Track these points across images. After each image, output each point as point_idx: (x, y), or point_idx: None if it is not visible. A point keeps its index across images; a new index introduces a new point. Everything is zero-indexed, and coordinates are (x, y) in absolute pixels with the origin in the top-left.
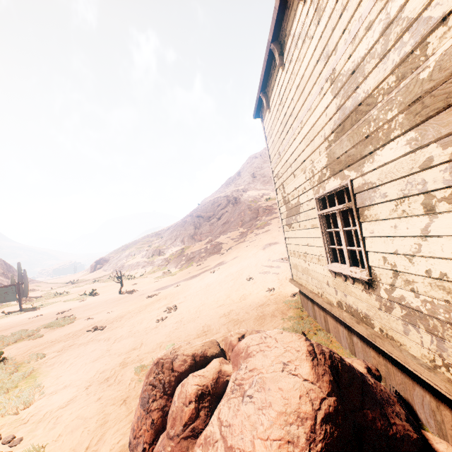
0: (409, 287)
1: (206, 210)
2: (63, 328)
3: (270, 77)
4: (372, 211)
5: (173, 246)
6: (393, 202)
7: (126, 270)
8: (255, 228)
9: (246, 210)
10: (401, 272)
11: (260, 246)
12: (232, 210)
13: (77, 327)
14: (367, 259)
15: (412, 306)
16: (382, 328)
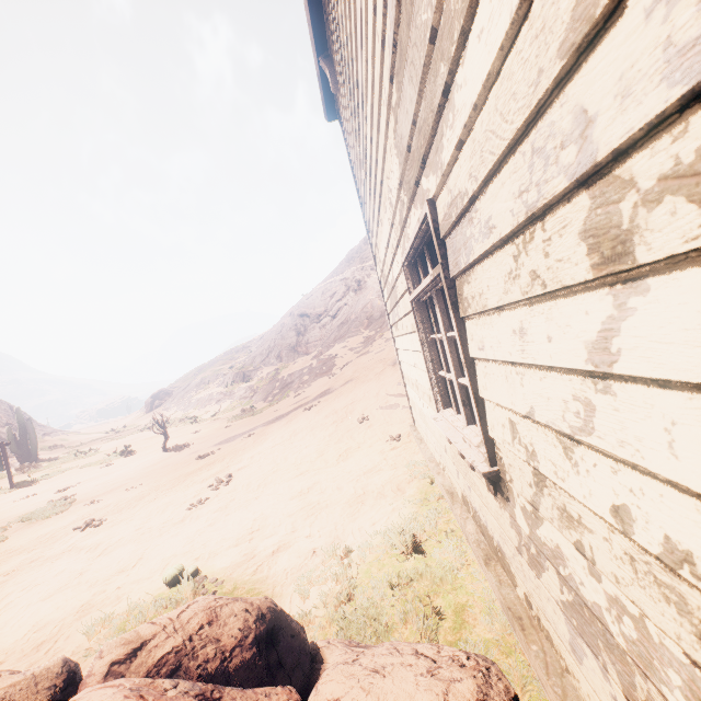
0: (571, 534)
1: (314, 305)
2: (46, 521)
3: (324, 13)
4: (474, 285)
5: (264, 365)
6: (509, 246)
7: (194, 408)
8: (387, 329)
9: (375, 299)
10: (550, 479)
11: (390, 359)
12: (353, 301)
13: (66, 520)
14: (483, 419)
15: (582, 594)
16: (529, 597)
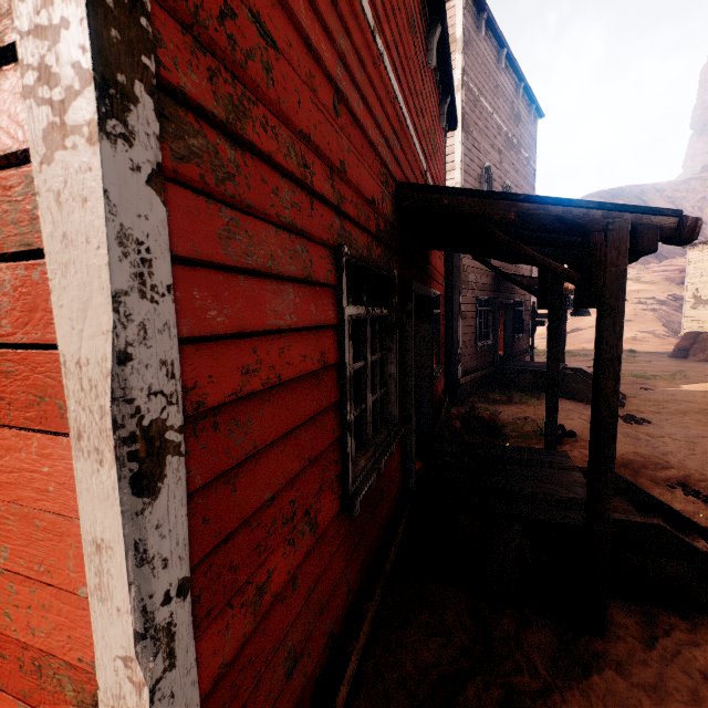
0: None
1: None
2: None
3: None
4: None
5: None
6: None
7: None
8: None
9: None
10: None
11: None
12: None
13: None
14: None
15: None
16: None
